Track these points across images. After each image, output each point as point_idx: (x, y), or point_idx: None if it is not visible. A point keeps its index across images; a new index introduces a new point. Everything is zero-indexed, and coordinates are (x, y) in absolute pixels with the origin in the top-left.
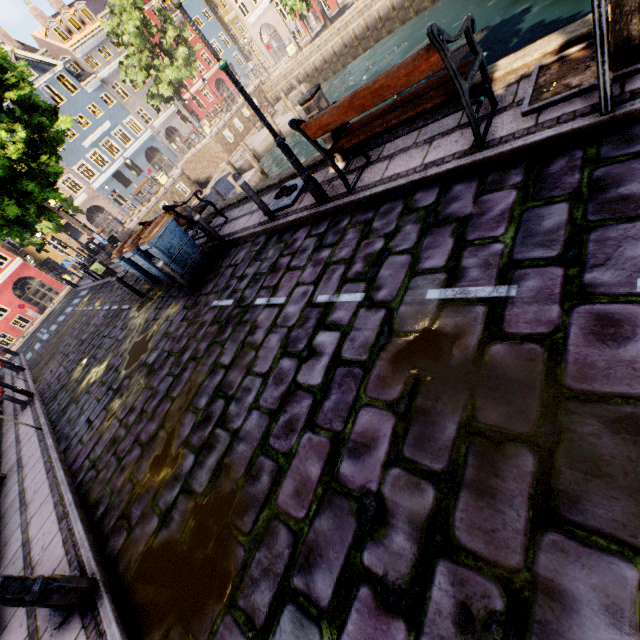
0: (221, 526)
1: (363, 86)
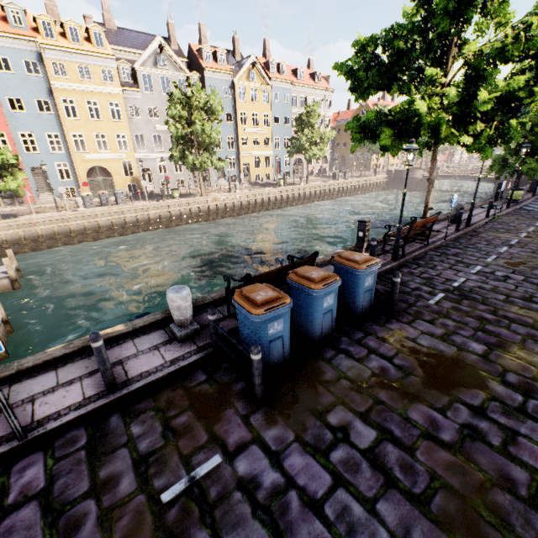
0: None
1: (427, 218)
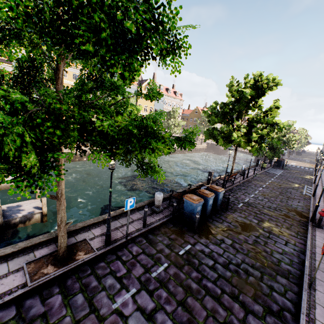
0: (290, 209)
1: (234, 173)
